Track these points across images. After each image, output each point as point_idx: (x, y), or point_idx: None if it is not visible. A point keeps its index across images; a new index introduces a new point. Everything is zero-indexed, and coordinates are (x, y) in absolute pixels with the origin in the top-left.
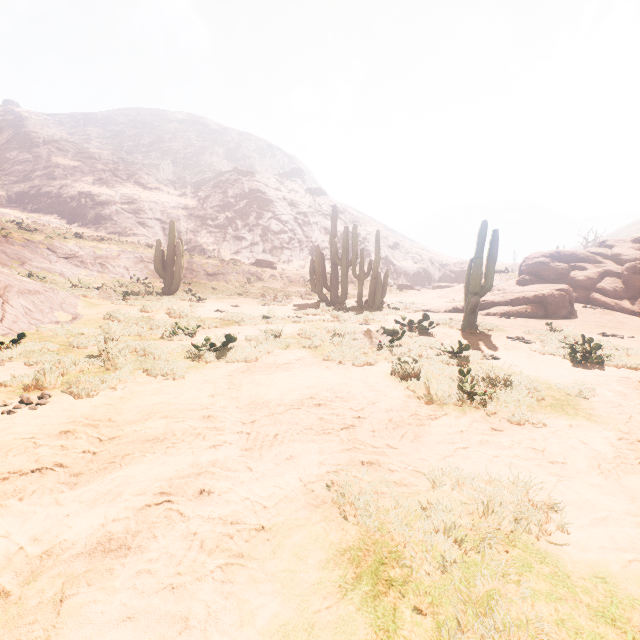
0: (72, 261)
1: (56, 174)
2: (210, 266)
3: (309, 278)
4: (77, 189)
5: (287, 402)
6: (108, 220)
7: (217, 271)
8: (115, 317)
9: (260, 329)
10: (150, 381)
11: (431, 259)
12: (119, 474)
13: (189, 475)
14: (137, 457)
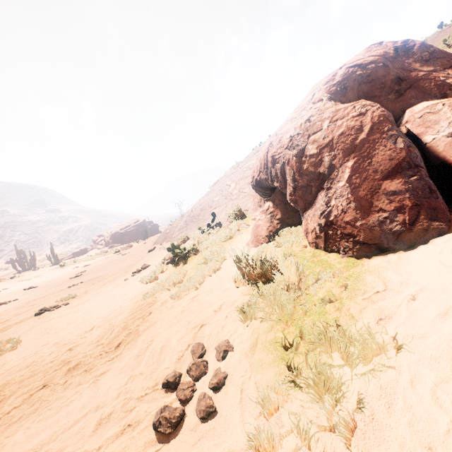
0: None
1: None
2: None
3: None
4: None
5: None
6: None
7: None
8: None
9: None
10: None
11: None
12: None
13: None
14: None
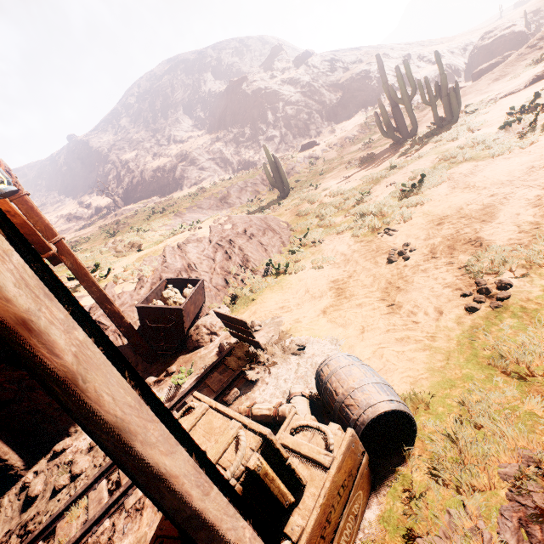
0: (213, 209)
1: (131, 168)
2: None
3: (352, 136)
4: (150, 170)
5: (520, 175)
6: (182, 179)
7: (286, 169)
8: (307, 212)
9: (404, 173)
10: (416, 208)
11: (449, 49)
12: (502, 213)
13: (535, 201)
14: (496, 210)
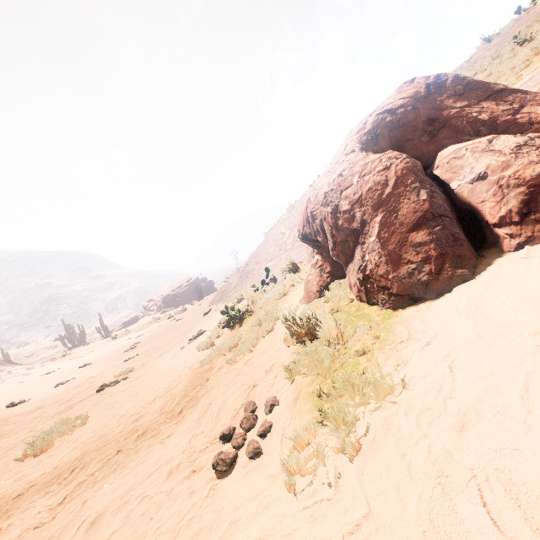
0: None
1: None
2: (28, 353)
3: None
4: None
5: None
6: None
7: (32, 353)
8: None
9: None
10: None
11: None
12: None
13: None
14: None
